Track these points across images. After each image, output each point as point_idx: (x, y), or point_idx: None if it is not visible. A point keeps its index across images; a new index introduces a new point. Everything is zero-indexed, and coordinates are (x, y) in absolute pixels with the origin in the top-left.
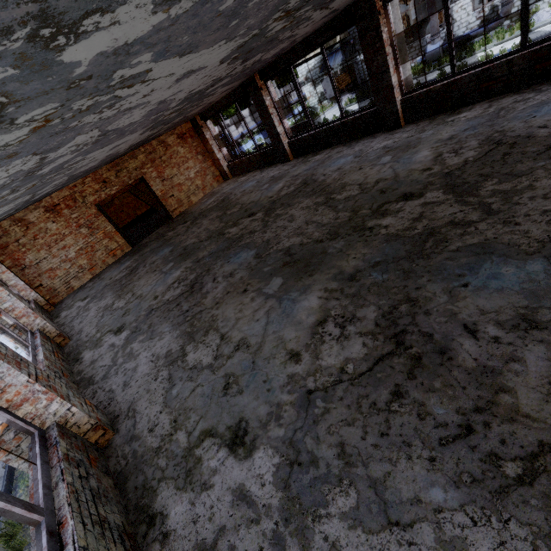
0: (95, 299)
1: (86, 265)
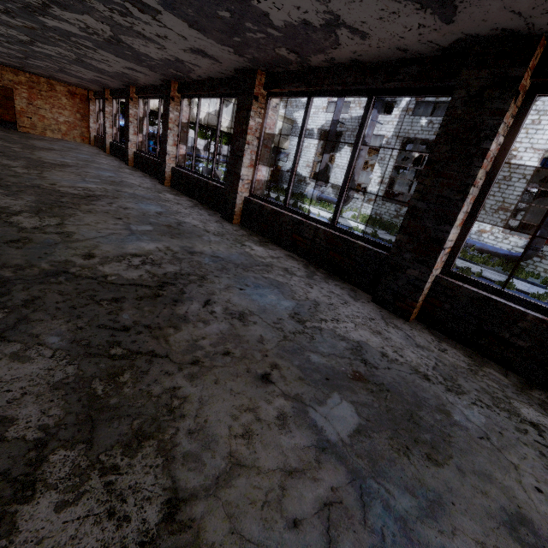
0: None
1: None
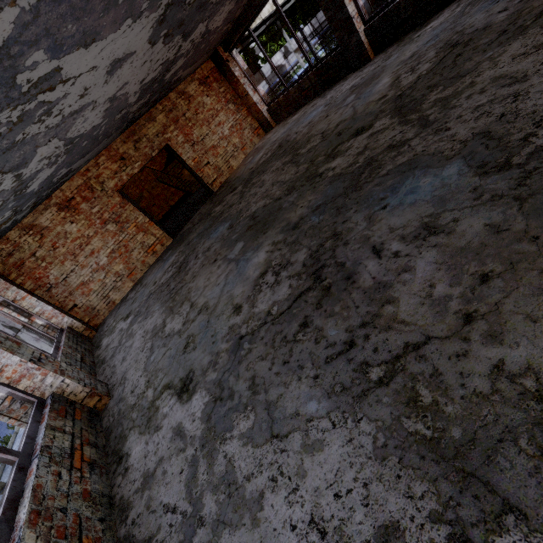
0: (138, 316)
1: (123, 271)
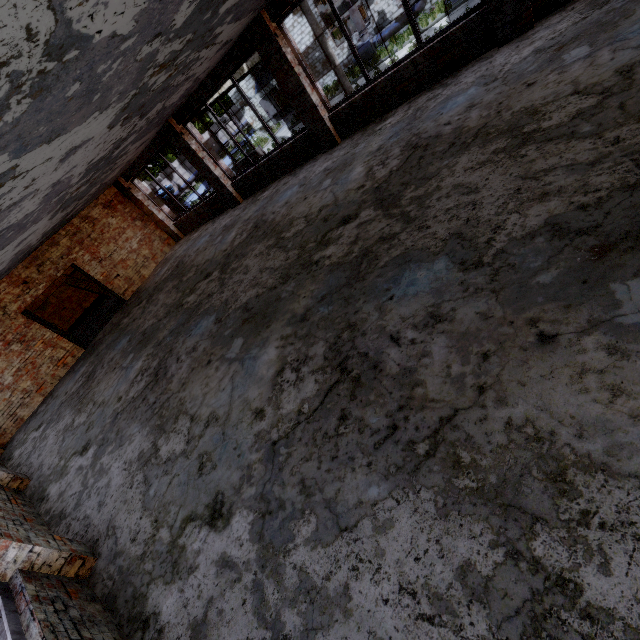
0: (51, 423)
1: (31, 387)
